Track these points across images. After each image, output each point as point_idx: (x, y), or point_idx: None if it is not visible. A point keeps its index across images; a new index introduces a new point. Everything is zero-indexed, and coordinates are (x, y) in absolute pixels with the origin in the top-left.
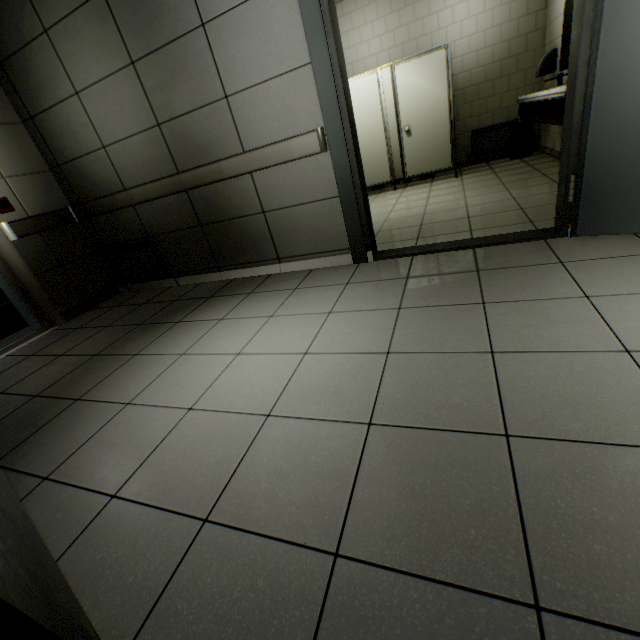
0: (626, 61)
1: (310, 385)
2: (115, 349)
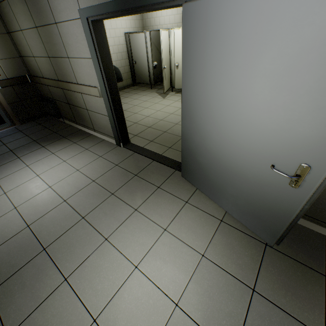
0: (189, 119)
1: (35, 202)
2: (17, 151)
